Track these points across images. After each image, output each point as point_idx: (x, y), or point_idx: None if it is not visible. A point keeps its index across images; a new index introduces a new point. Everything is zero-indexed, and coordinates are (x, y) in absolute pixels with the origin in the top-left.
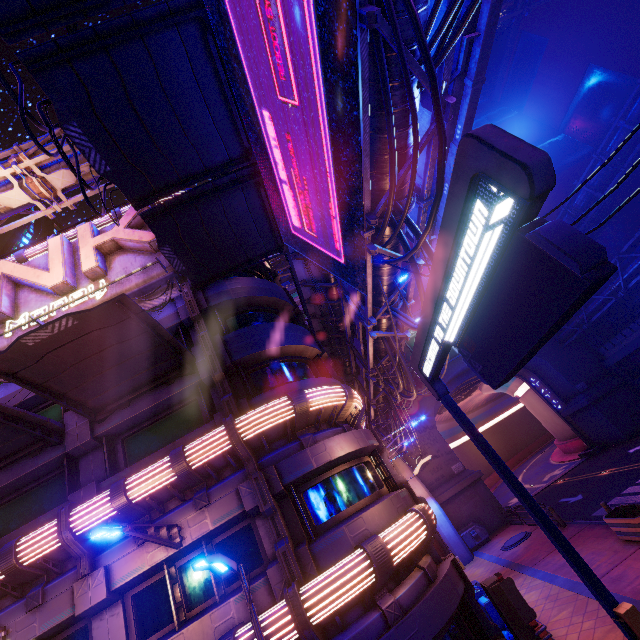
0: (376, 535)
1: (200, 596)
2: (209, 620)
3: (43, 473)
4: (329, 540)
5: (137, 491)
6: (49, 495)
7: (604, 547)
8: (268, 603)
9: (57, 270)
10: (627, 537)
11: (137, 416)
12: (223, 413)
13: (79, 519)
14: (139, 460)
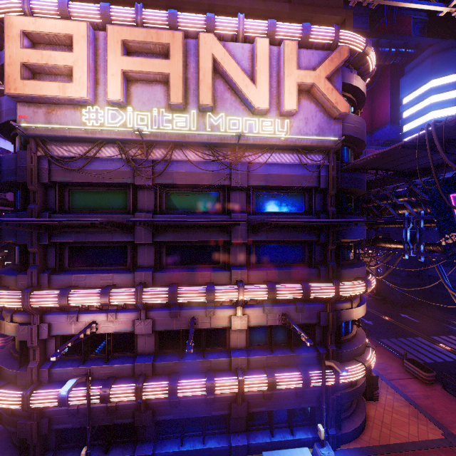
0: (369, 361)
1: (277, 340)
2: (289, 357)
3: (208, 241)
4: (348, 352)
5: (281, 296)
6: (206, 254)
7: (393, 365)
8: (315, 362)
9: (263, 90)
10: (409, 371)
11: (273, 240)
12: (326, 270)
13: (249, 295)
14: (261, 262)
